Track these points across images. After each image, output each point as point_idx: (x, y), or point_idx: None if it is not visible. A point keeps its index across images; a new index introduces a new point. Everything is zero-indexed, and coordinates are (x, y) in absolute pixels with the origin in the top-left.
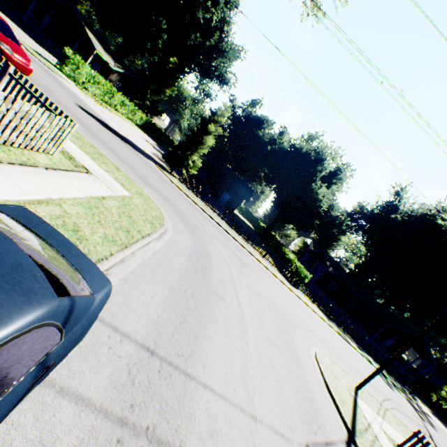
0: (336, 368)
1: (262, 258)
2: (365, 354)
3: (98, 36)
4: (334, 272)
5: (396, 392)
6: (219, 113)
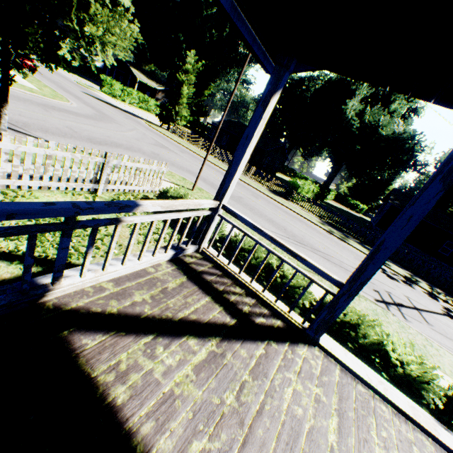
0: (180, 179)
1: (243, 175)
2: (389, 263)
3: (145, 72)
4: (401, 205)
5: (408, 288)
6: (187, 64)
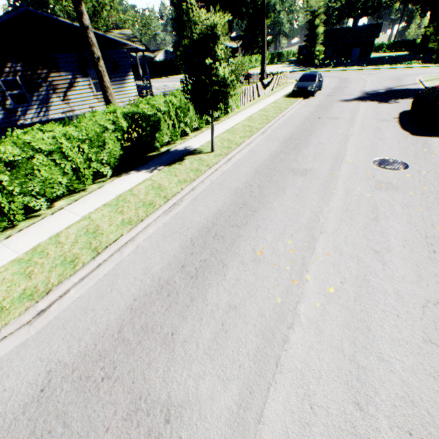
0: None
1: (401, 66)
2: None
3: None
4: None
5: None
6: (316, 9)
